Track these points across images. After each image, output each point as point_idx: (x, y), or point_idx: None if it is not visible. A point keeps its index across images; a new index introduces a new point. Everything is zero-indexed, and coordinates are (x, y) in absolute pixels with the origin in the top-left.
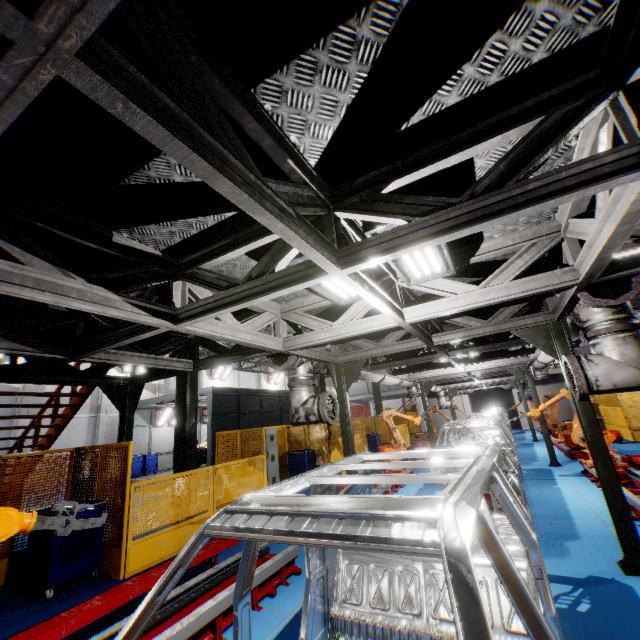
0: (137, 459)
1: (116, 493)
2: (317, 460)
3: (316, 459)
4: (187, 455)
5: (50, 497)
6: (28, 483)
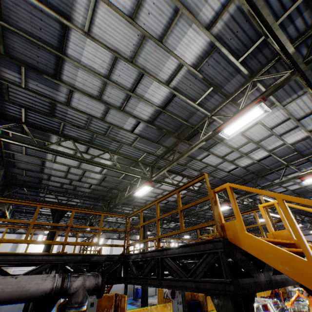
0: (140, 289)
1: (123, 311)
2: (202, 305)
3: (201, 305)
4: (144, 299)
5: (109, 309)
6: (105, 303)
